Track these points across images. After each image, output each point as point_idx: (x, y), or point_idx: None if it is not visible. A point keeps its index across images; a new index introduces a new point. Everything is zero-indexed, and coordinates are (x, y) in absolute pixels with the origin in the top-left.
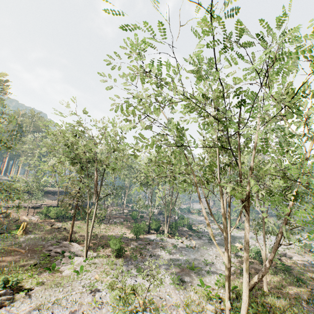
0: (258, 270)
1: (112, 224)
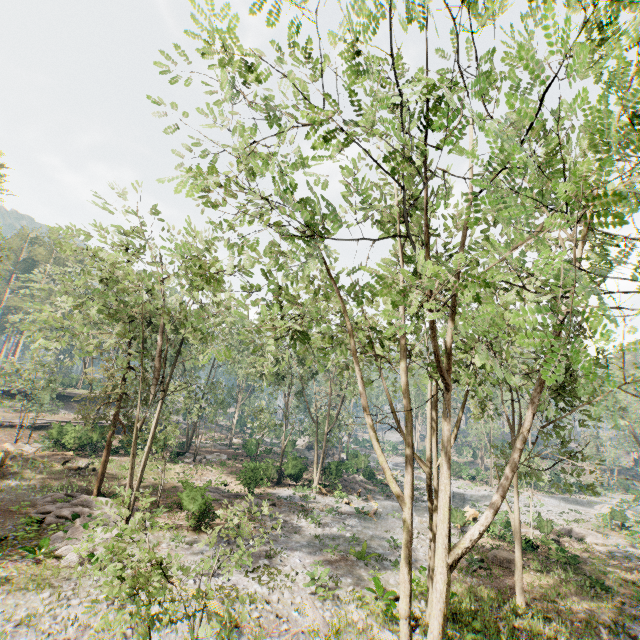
0: (507, 562)
1: (200, 464)
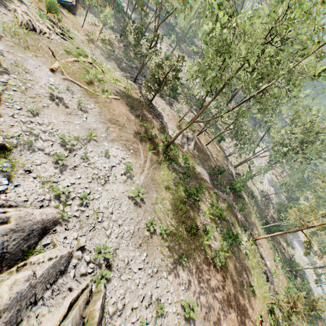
0: None
1: None
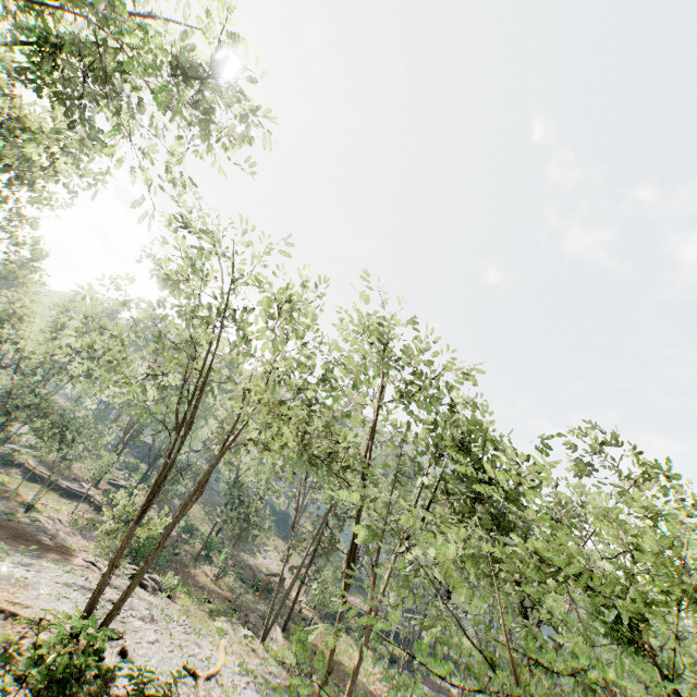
0: None
1: None
